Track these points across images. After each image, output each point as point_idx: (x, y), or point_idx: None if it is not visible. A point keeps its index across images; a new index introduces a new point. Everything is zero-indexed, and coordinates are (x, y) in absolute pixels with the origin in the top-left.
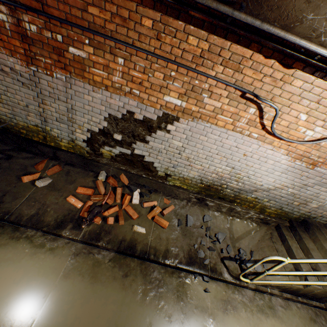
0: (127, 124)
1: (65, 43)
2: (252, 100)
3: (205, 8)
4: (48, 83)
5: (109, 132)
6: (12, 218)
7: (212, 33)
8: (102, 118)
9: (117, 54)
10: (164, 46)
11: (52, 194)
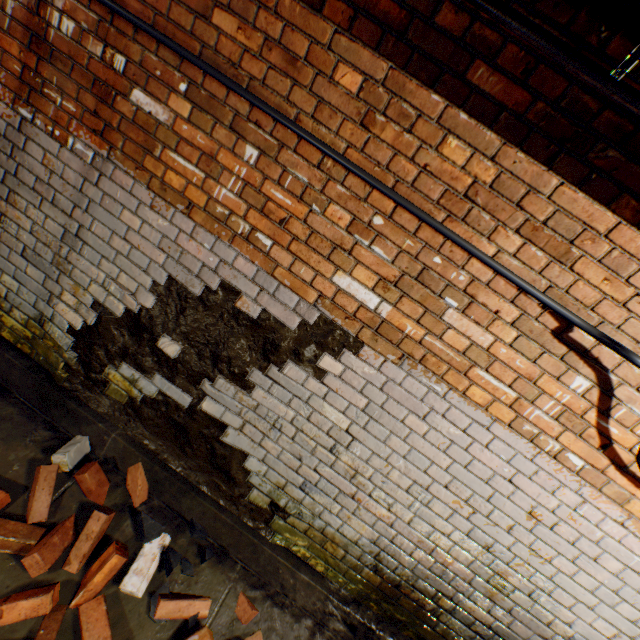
0: (211, 319)
1: (129, 78)
2: (587, 353)
3: (514, 73)
4: (46, 156)
5: (152, 325)
6: None
7: (514, 143)
8: (146, 283)
9: (247, 135)
10: (374, 146)
11: None
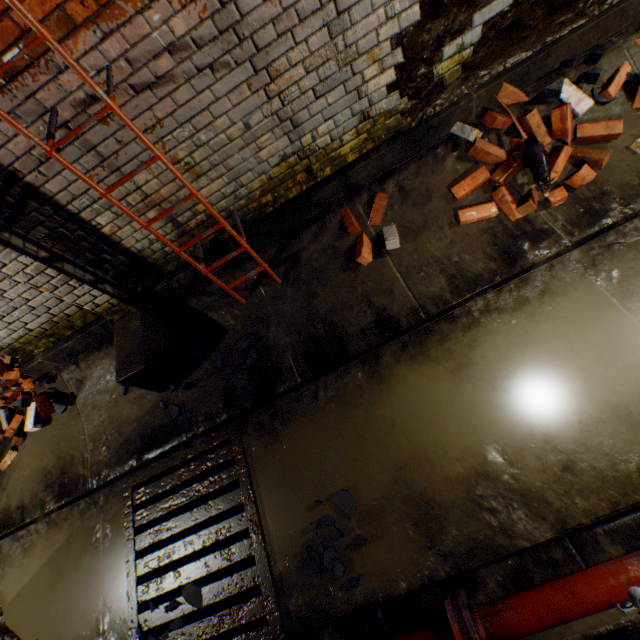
0: None
1: None
2: None
3: None
4: None
5: None
6: (432, 311)
7: None
8: None
9: None
10: None
11: (424, 241)
